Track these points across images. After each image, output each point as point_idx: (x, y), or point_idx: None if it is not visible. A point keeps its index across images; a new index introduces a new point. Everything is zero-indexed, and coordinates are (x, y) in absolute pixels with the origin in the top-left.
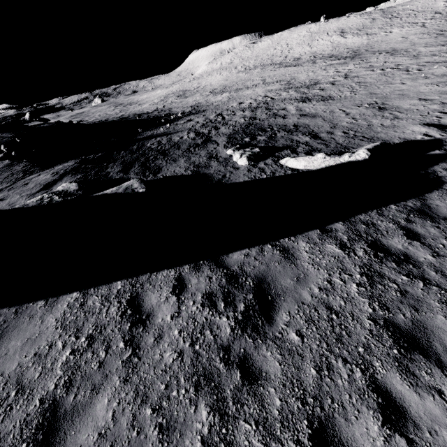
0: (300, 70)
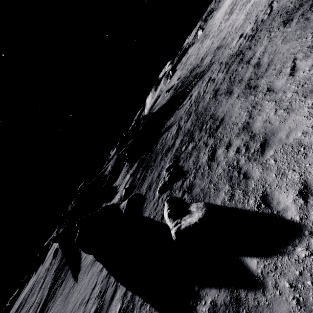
0: None
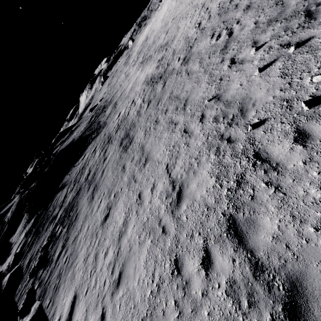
0: (195, 0)
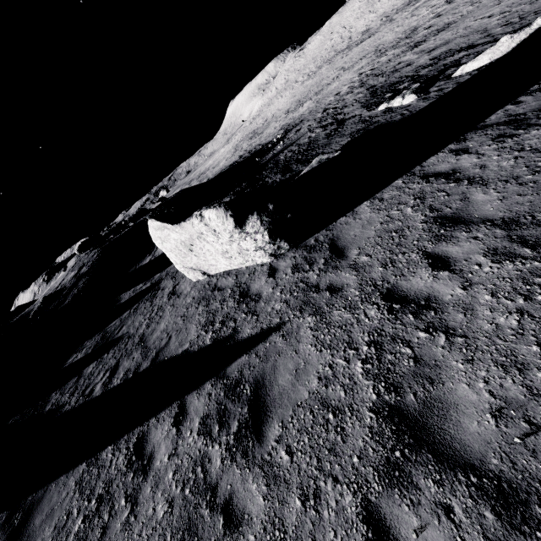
0: (380, 35)
